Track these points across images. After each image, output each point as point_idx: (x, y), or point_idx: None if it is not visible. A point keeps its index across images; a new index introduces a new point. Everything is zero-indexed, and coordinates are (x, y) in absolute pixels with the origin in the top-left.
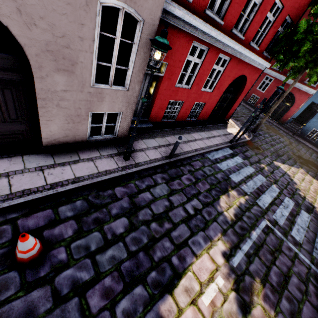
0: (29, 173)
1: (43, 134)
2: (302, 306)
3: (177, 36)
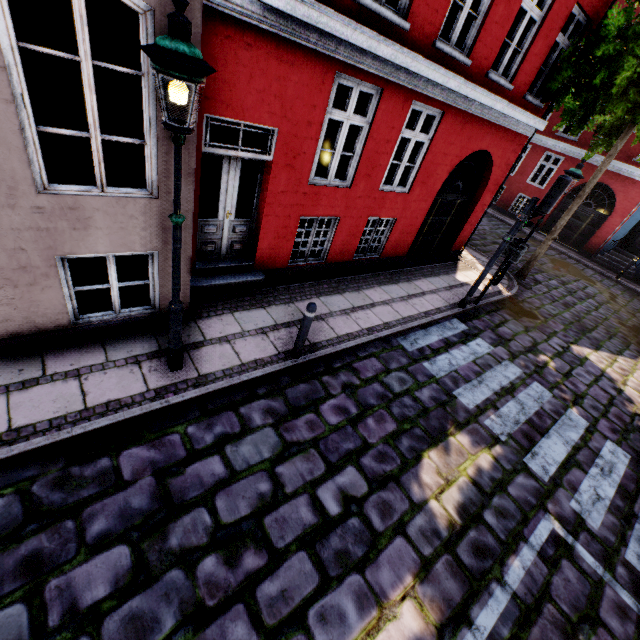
0: None
1: None
2: None
3: (290, 60)
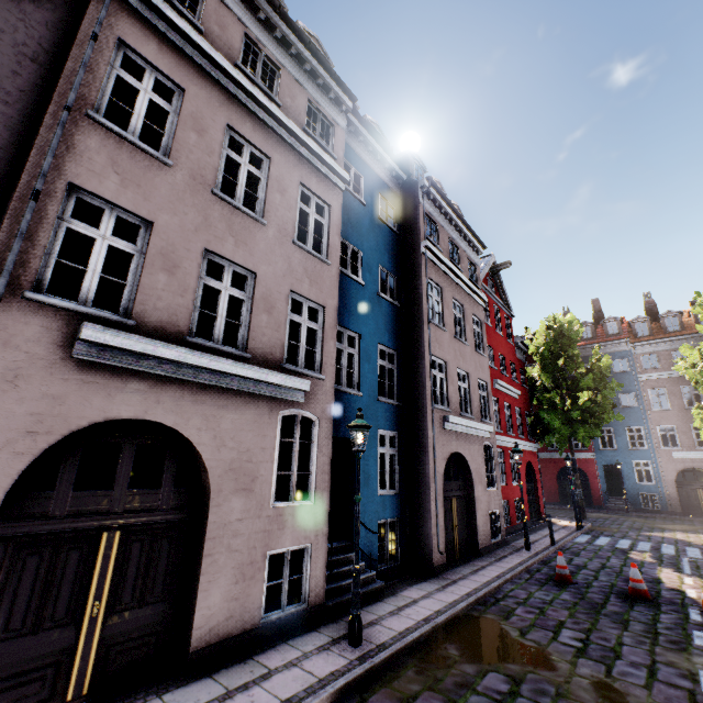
0: (496, 562)
1: (478, 536)
2: None
3: None
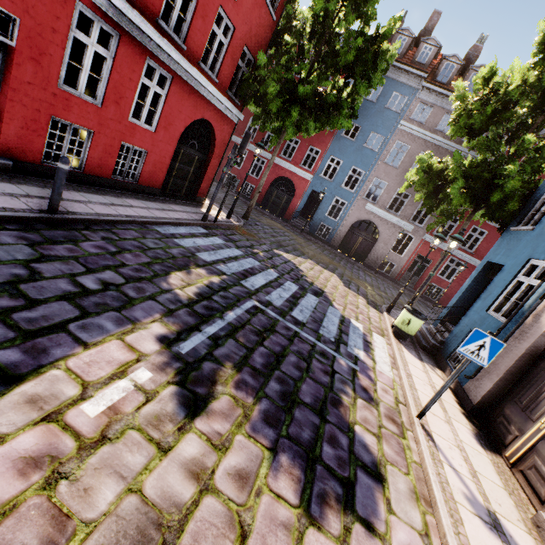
0: None
1: None
2: (301, 384)
3: None
